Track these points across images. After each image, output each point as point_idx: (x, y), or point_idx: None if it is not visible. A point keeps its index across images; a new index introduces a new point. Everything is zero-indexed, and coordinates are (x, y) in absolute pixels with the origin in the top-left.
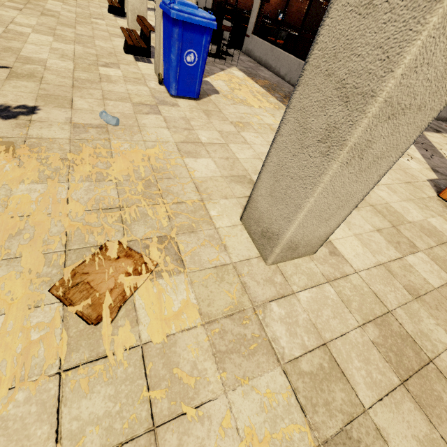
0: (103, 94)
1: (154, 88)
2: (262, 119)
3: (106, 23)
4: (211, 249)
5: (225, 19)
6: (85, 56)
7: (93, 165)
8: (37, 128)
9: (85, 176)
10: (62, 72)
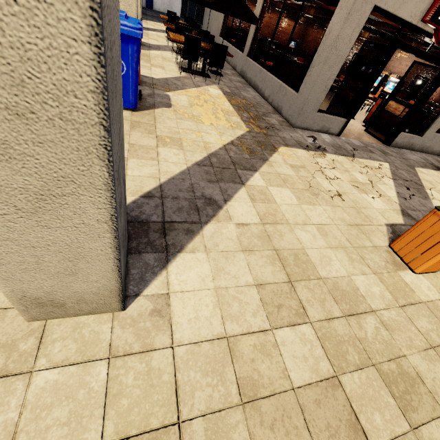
0: None
1: None
2: (203, 137)
3: None
4: None
5: (229, 43)
6: None
7: None
8: None
9: None
10: None
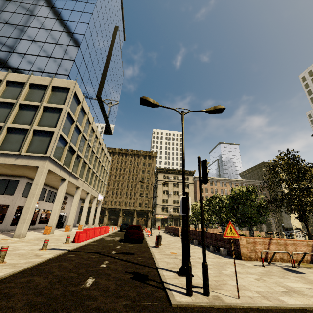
0: None
1: None
2: None
3: None
4: (12, 238)
5: None
6: None
7: None
8: None
9: None
10: None
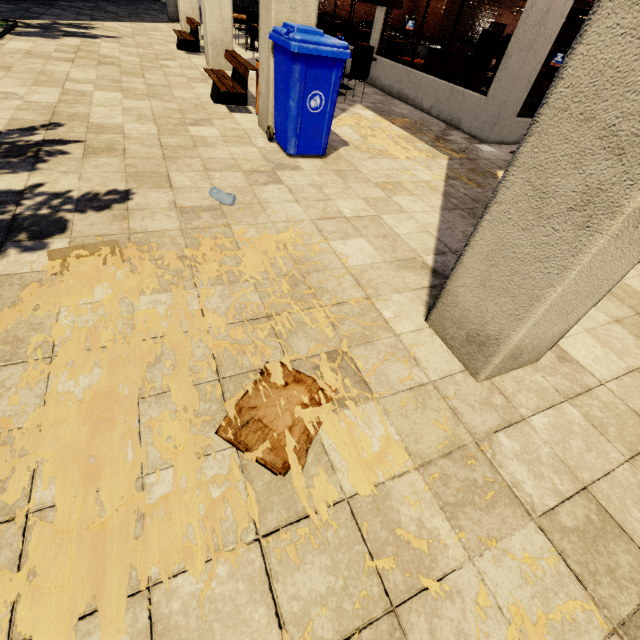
0: (203, 164)
1: (263, 147)
2: (416, 175)
3: (179, 64)
4: (398, 365)
5: None
6: (167, 114)
7: (219, 262)
8: (138, 219)
9: (214, 278)
10: (146, 140)
